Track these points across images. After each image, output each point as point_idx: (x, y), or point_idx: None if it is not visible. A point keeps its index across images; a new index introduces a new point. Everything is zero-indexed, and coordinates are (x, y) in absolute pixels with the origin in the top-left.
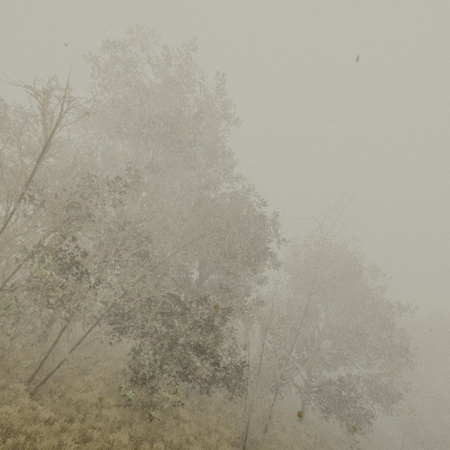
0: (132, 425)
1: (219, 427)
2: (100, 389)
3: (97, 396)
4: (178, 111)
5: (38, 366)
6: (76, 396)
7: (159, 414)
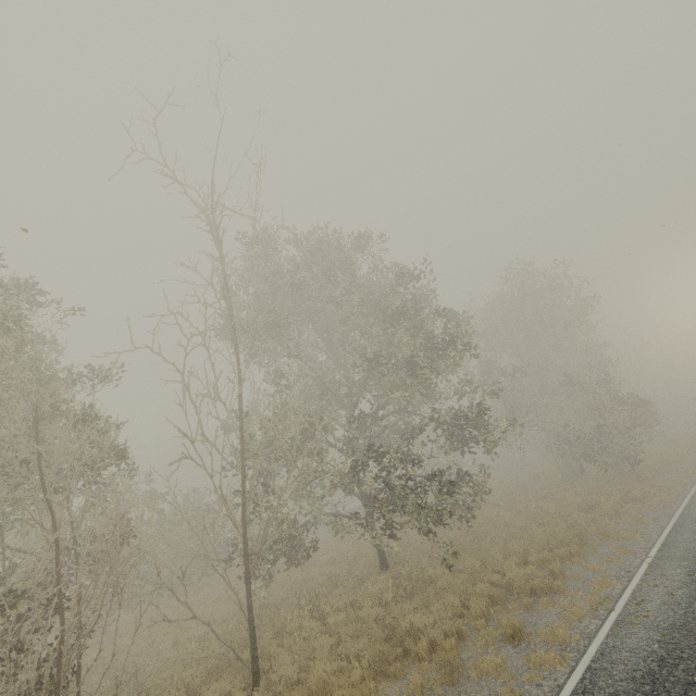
0: None
1: None
2: None
3: None
4: None
5: None
6: None
7: None
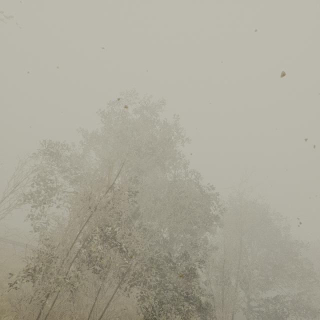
0: None
1: None
2: None
3: None
4: (154, 138)
5: (87, 319)
6: None
7: None
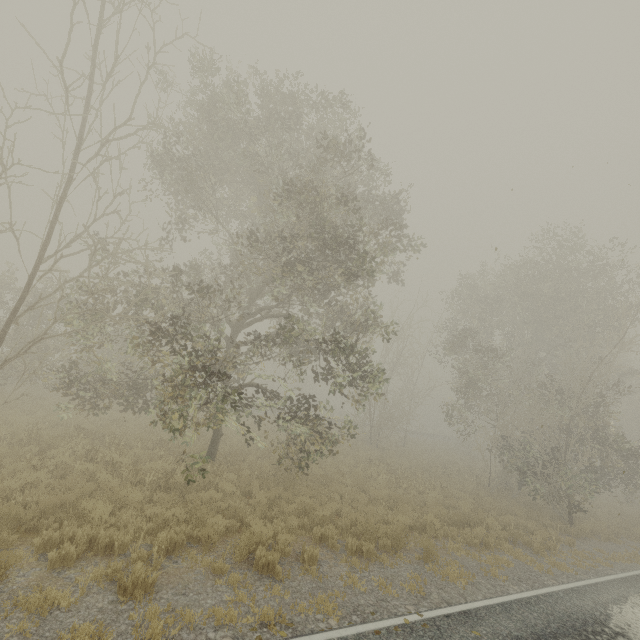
0: None
1: None
2: None
3: None
4: None
5: None
6: None
7: None
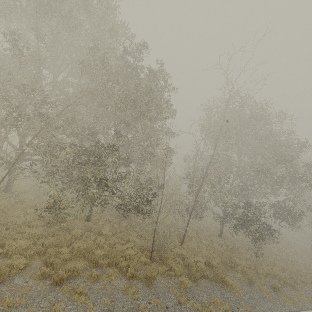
0: (48, 237)
1: (134, 239)
2: (35, 217)
3: (30, 220)
4: None
5: None
6: (7, 220)
7: (81, 231)
